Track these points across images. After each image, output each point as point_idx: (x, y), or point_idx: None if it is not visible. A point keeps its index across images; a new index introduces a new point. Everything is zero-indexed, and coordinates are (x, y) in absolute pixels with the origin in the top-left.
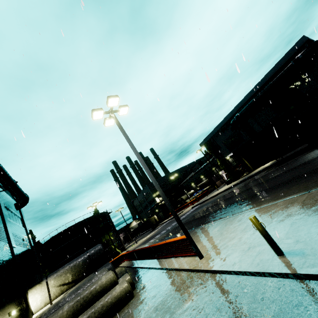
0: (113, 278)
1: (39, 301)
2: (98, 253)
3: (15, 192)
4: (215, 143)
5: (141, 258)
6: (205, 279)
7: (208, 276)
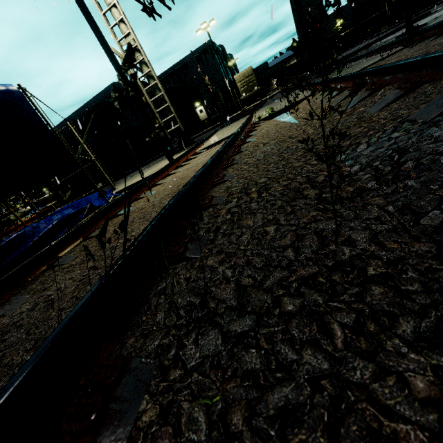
0: None
1: None
2: None
3: None
4: None
5: None
6: None
7: None
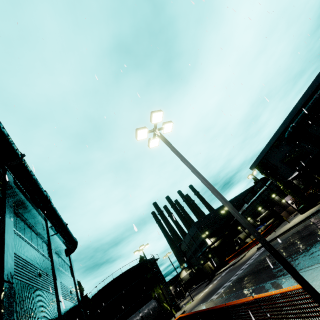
0: None
1: None
2: (152, 313)
3: (65, 235)
4: (269, 164)
5: None
6: None
7: None
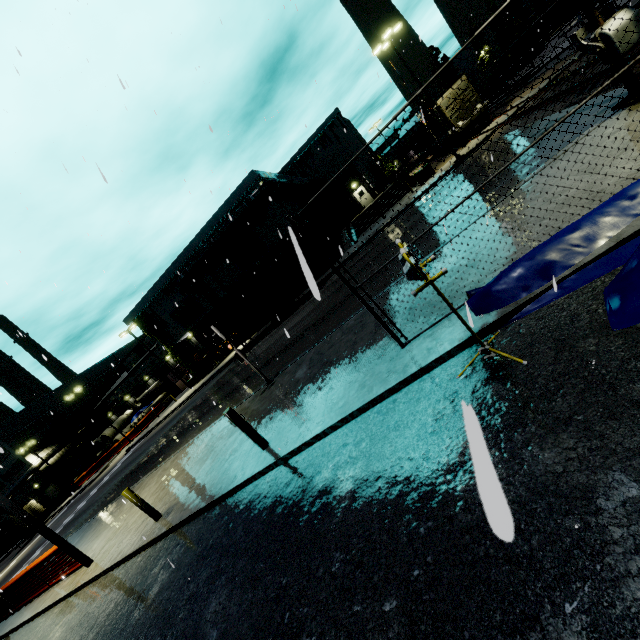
0: None
1: None
2: None
3: None
4: (156, 317)
5: None
6: (84, 596)
7: (90, 587)
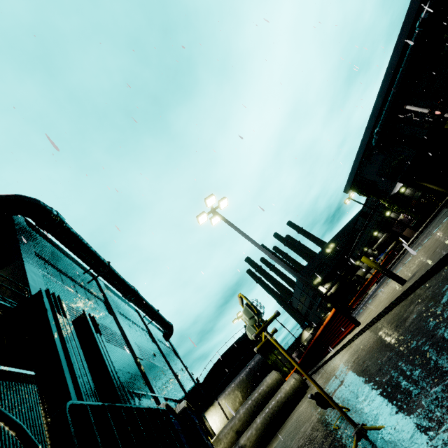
0: (277, 377)
1: (218, 423)
2: (258, 363)
3: (160, 321)
4: (366, 181)
5: (314, 363)
6: (358, 340)
7: (361, 336)
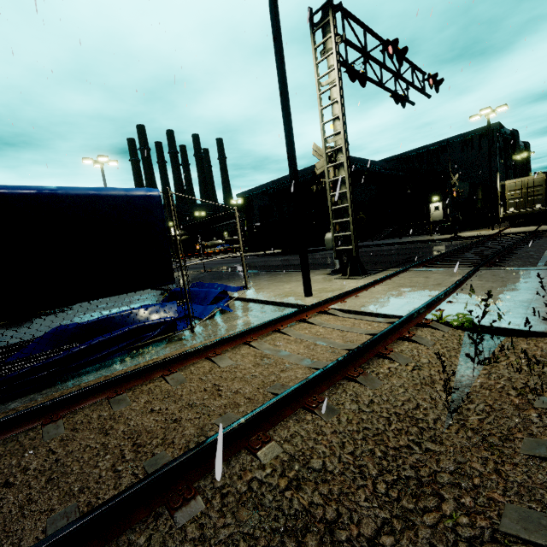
0: None
1: None
2: None
3: None
4: (252, 203)
5: None
6: None
7: None
